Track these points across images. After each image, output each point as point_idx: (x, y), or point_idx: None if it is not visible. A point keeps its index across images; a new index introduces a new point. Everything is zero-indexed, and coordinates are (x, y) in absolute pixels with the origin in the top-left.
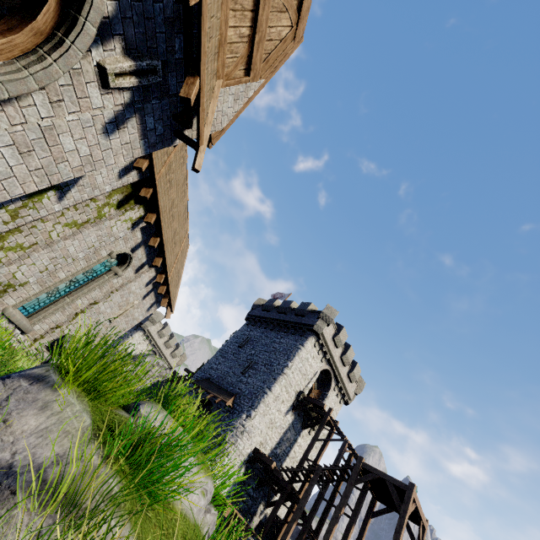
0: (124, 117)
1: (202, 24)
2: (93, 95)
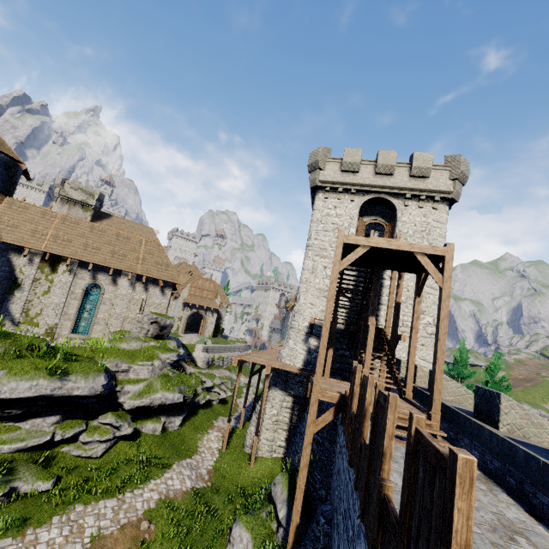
0: None
1: None
2: None
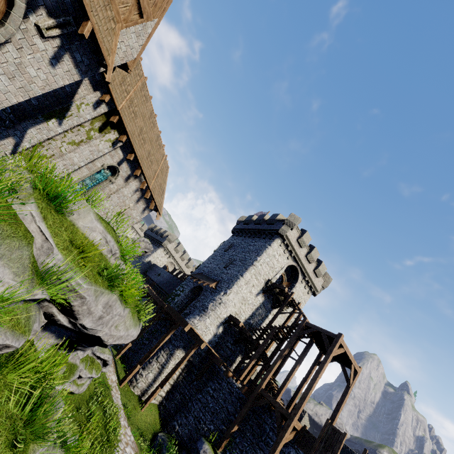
0: (60, 55)
1: None
2: (38, 43)
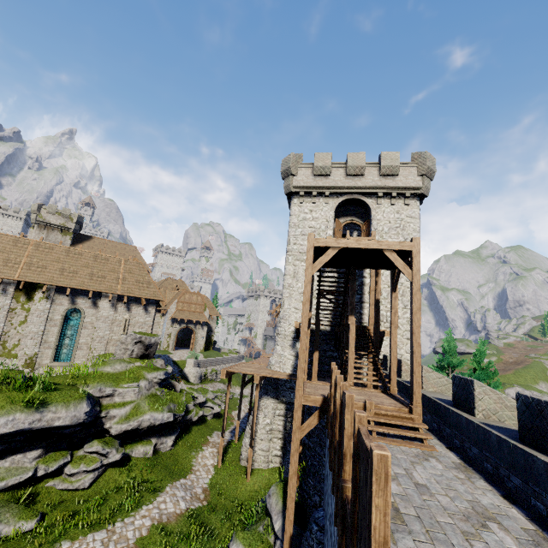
0: None
1: None
2: None
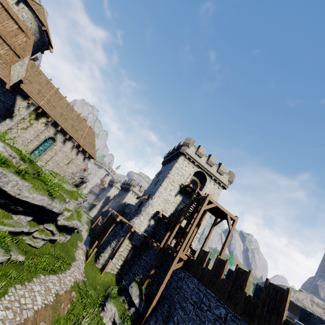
0: None
1: None
2: None
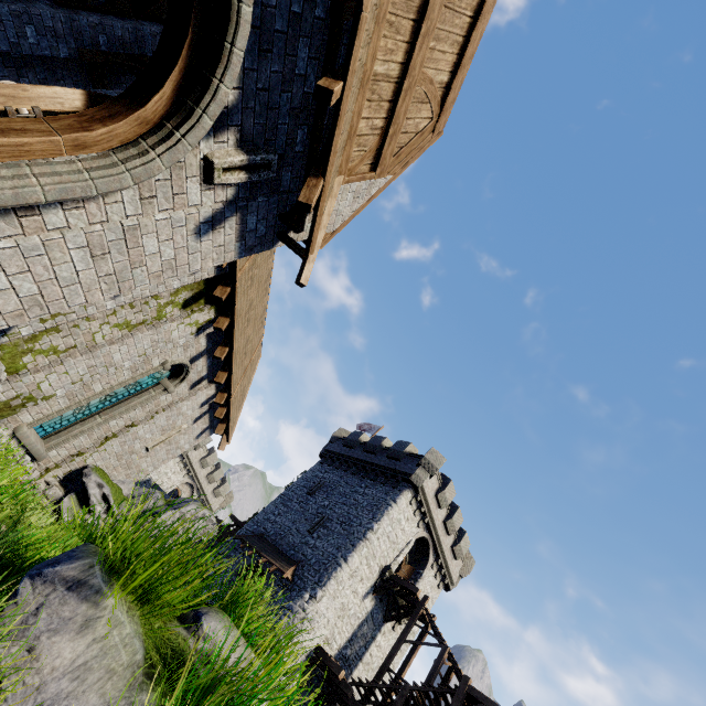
0: (223, 216)
1: (339, 122)
2: (191, 191)
